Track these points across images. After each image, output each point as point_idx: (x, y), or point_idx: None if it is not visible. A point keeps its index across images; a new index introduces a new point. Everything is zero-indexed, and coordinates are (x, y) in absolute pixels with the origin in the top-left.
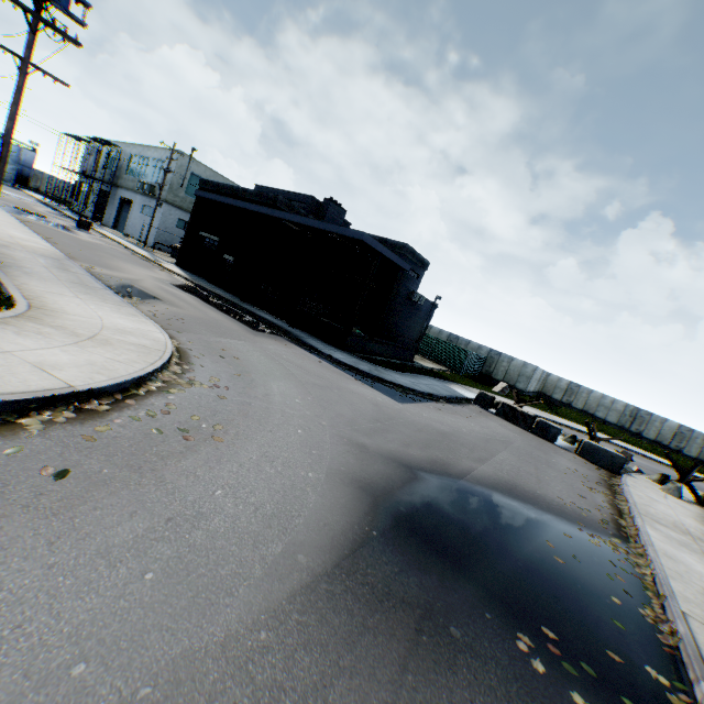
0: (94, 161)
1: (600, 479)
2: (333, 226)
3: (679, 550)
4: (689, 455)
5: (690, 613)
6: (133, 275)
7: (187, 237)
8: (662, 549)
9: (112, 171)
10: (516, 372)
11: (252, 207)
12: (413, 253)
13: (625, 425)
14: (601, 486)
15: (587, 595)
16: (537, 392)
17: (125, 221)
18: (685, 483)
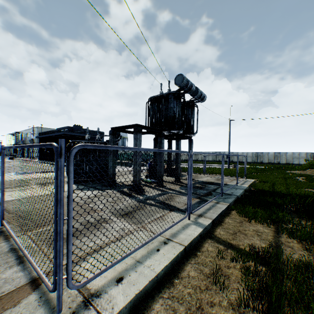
0: (16, 139)
1: None
2: (59, 133)
3: None
4: (235, 161)
5: None
6: (12, 163)
7: (40, 150)
8: None
9: (22, 140)
10: (164, 155)
11: (46, 135)
12: (93, 131)
13: (215, 159)
14: None
15: None
16: (186, 159)
17: (30, 154)
18: None
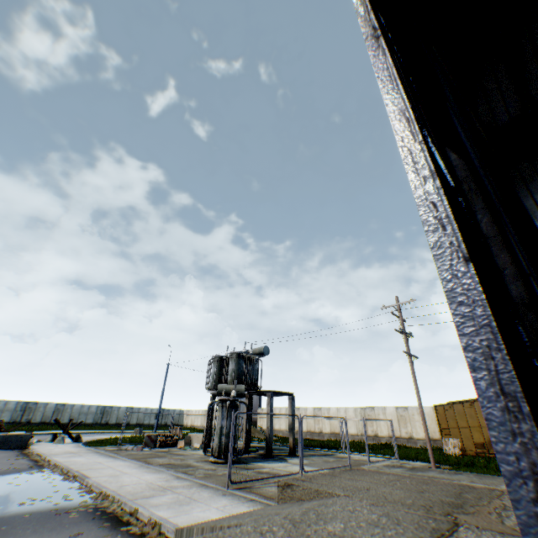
0: None
1: (18, 453)
2: None
3: (71, 458)
4: (65, 422)
5: (80, 469)
6: None
7: None
8: (65, 460)
9: None
10: None
11: None
12: None
13: (19, 418)
14: (21, 456)
15: (40, 486)
16: None
17: None
18: (68, 432)
